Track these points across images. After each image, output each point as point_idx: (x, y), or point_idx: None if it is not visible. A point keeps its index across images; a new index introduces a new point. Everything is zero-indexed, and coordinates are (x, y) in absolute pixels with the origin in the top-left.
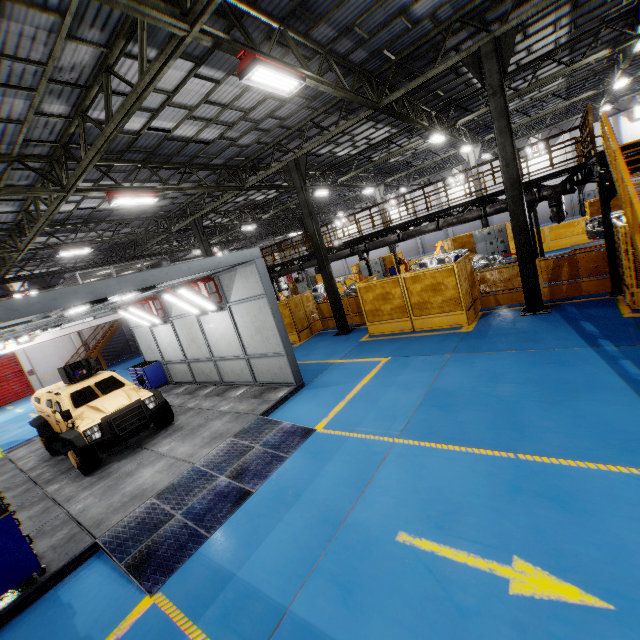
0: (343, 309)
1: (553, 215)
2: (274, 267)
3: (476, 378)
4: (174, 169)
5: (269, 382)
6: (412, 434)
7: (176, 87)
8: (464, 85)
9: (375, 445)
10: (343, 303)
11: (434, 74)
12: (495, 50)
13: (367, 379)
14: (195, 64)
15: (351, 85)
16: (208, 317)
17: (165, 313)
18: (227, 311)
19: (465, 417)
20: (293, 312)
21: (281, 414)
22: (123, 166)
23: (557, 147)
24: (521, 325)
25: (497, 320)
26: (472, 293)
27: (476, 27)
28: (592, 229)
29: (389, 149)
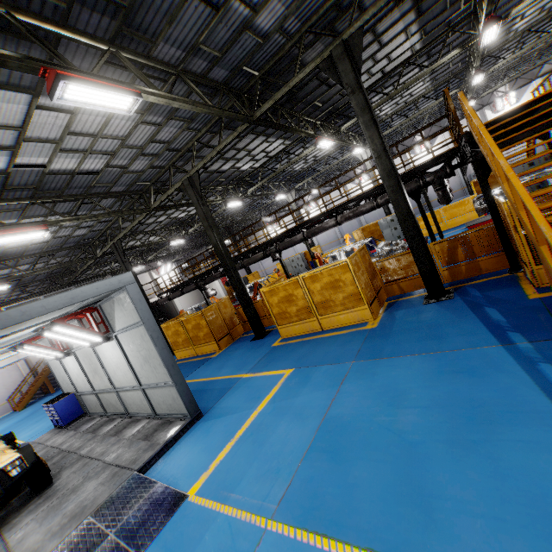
0: (257, 313)
1: (440, 198)
2: (200, 276)
3: (376, 399)
4: (73, 201)
5: (167, 413)
6: (290, 510)
7: (24, 121)
8: (339, 95)
9: (242, 534)
10: (259, 305)
11: (295, 82)
12: (345, 51)
13: (264, 403)
14: (32, 95)
15: (217, 102)
16: (102, 347)
17: (68, 345)
18: (114, 341)
19: (357, 474)
20: (210, 321)
21: (164, 465)
22: (12, 205)
23: (439, 141)
24: (425, 316)
25: (401, 311)
26: (374, 284)
27: (324, 34)
28: (480, 206)
29: (290, 159)
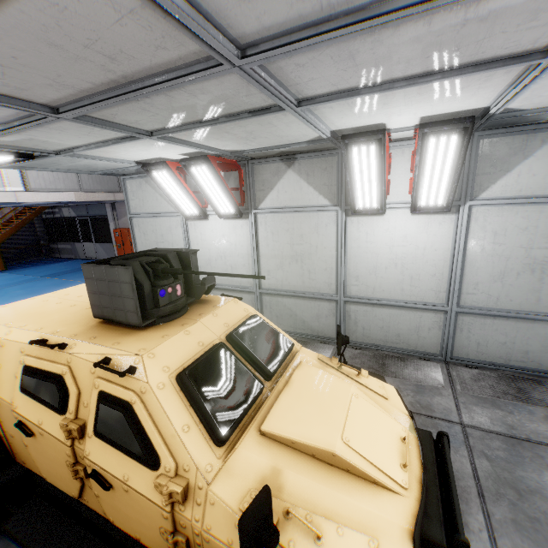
0: None
1: None
2: None
3: None
4: None
5: (491, 363)
6: None
7: None
8: None
9: None
10: None
11: None
12: None
13: None
14: None
15: None
16: (377, 220)
17: (243, 198)
18: (458, 215)
19: None
20: None
21: None
22: None
23: None
24: None
25: None
26: None
27: None
28: None
29: None
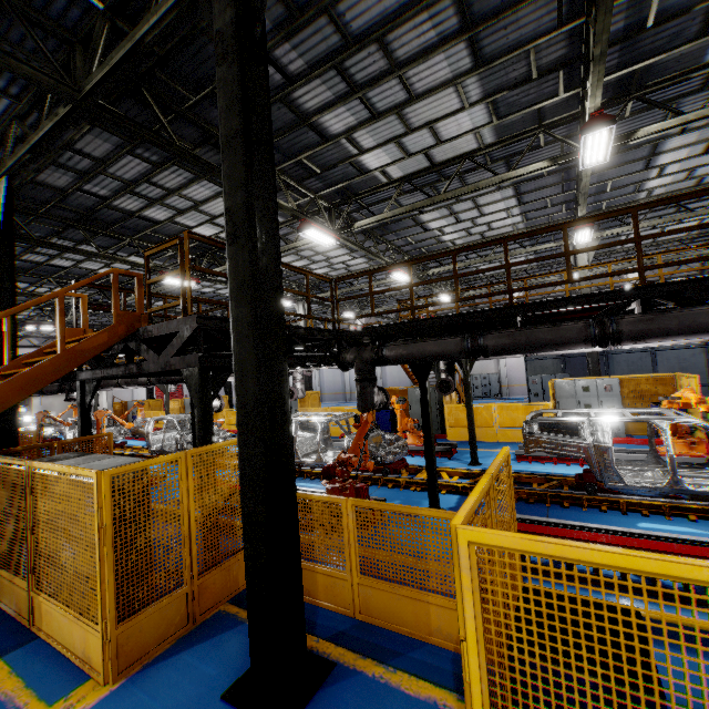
0: None
1: None
2: None
3: None
4: None
5: None
6: None
7: None
8: None
9: None
10: None
11: None
12: None
13: None
14: None
15: None
16: None
17: None
18: None
19: None
20: None
21: None
22: None
23: None
24: None
25: None
26: None
27: None
28: None
29: None
